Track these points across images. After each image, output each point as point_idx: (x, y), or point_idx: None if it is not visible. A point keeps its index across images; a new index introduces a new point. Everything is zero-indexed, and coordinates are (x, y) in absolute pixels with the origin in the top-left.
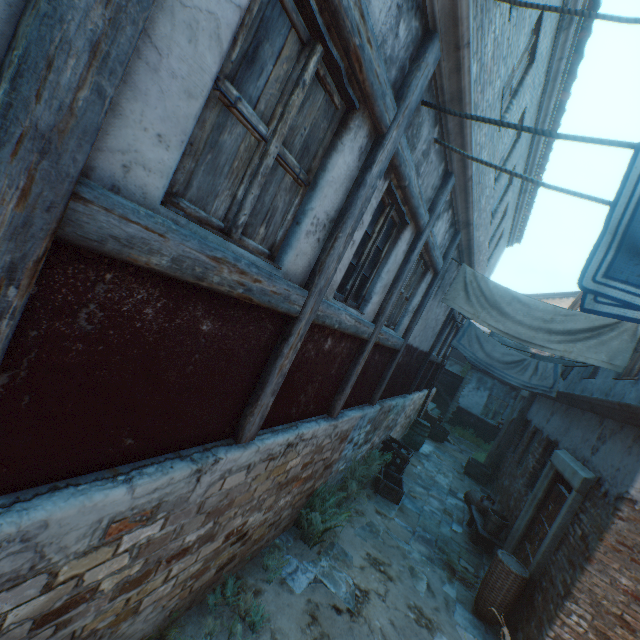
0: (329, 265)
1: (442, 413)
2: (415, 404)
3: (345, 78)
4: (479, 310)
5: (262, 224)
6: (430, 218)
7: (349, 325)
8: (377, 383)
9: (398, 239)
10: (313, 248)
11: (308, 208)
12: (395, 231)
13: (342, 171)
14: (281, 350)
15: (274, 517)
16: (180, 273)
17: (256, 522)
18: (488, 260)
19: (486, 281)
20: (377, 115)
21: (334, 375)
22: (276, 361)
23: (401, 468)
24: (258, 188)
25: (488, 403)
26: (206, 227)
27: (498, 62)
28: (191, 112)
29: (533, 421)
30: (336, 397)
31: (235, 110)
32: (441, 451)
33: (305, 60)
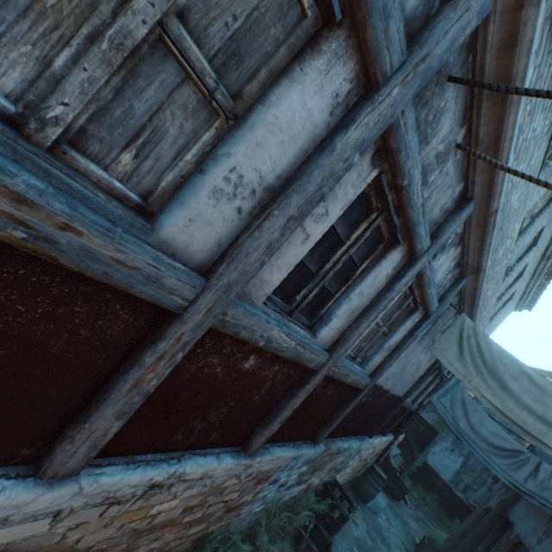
0: (249, 252)
1: (406, 463)
2: (375, 448)
3: None
4: (472, 373)
5: (127, 147)
6: (431, 245)
7: (285, 346)
8: (327, 420)
9: (383, 258)
10: (227, 219)
11: (224, 152)
12: (381, 247)
13: (296, 116)
14: (141, 356)
15: None
16: None
17: None
18: (491, 318)
19: (488, 341)
20: (370, 45)
21: (258, 402)
22: (130, 370)
23: (336, 526)
24: (102, 66)
25: (460, 471)
26: None
27: None
28: None
29: (516, 527)
30: (258, 429)
31: None
32: (393, 512)
33: None
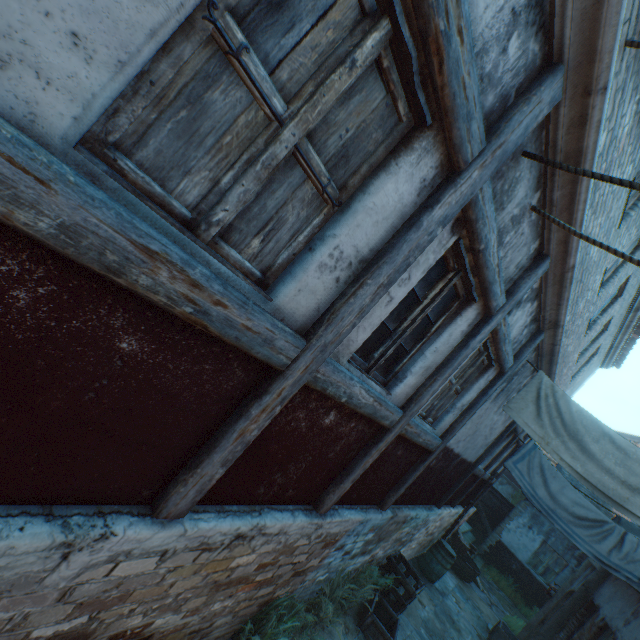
0: (344, 316)
1: (477, 541)
2: (443, 520)
3: (417, 76)
4: (551, 435)
5: (257, 235)
6: (506, 301)
7: (364, 402)
8: (394, 483)
9: (458, 315)
10: (327, 288)
11: (330, 233)
12: (456, 305)
13: (390, 200)
14: (248, 408)
15: (201, 623)
16: (75, 251)
17: (168, 625)
18: (573, 376)
19: (568, 401)
20: (455, 141)
21: (332, 459)
22: (237, 421)
23: (402, 603)
24: (254, 181)
25: (540, 551)
26: (148, 203)
27: (635, 143)
28: (143, 22)
29: (602, 609)
30: (330, 488)
31: (236, 61)
32: (463, 594)
33: (363, 36)
